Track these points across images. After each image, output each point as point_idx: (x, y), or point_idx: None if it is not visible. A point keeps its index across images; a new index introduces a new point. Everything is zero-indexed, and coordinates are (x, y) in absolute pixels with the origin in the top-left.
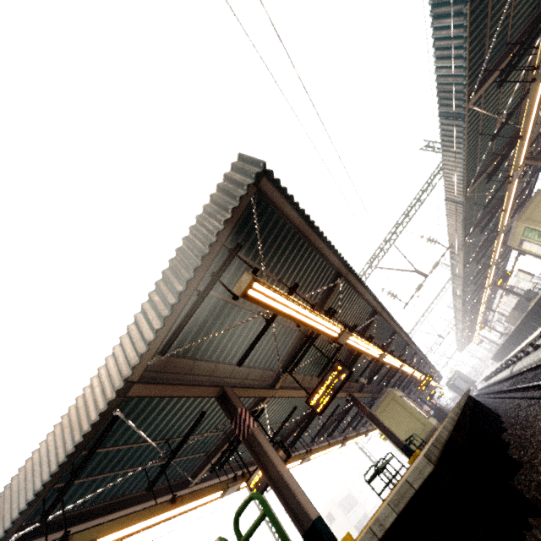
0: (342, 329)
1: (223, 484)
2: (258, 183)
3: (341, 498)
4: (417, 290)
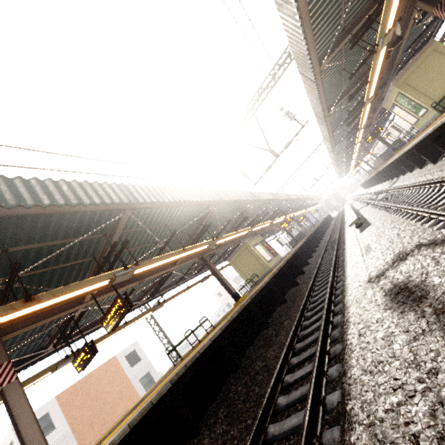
0: (111, 278)
1: (52, 367)
2: None
3: (237, 275)
4: (266, 171)
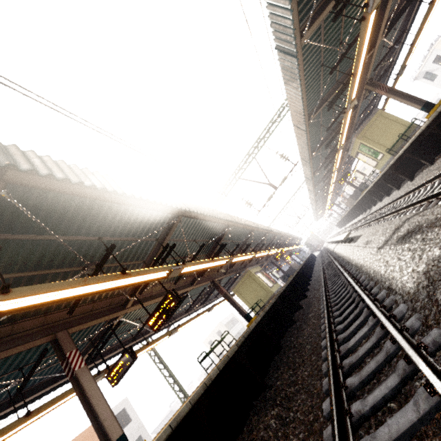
0: (170, 270)
1: None
2: (1, 177)
3: (228, 320)
4: (268, 200)
